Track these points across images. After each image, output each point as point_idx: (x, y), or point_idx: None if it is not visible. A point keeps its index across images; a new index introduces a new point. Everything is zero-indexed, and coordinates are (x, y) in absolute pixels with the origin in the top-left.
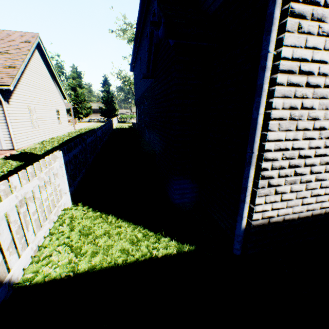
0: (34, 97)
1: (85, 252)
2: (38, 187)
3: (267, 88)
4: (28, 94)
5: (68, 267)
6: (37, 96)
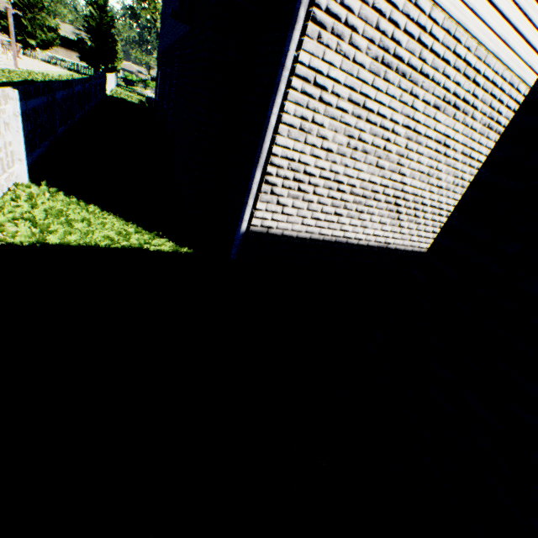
0: None
1: (55, 231)
2: None
3: (283, 89)
4: None
5: (32, 236)
6: None
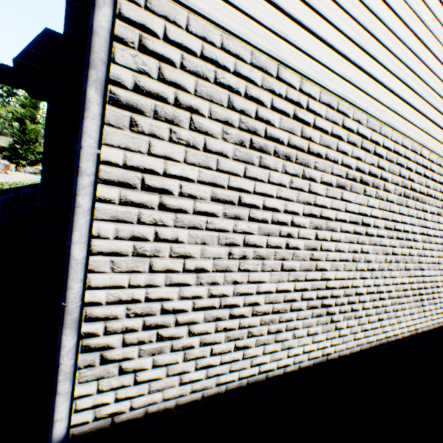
0: None
1: None
2: None
3: (86, 202)
4: None
5: None
6: None
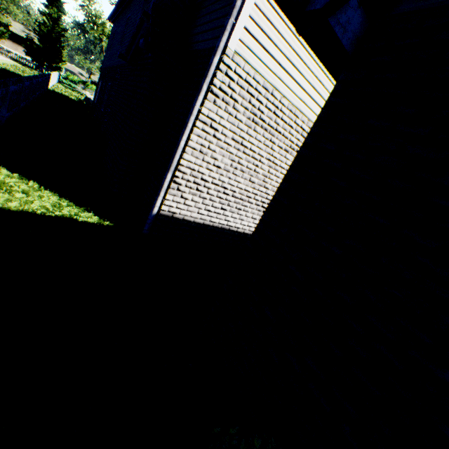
0: None
1: None
2: None
3: (190, 126)
4: None
5: None
6: None
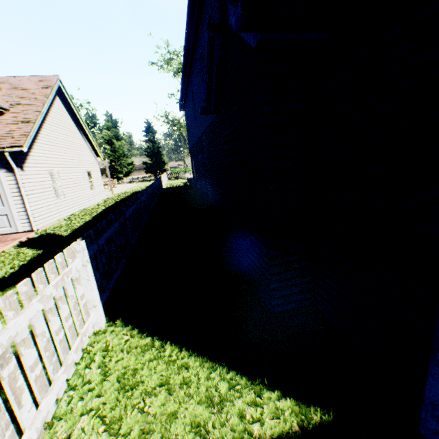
0: (56, 158)
1: (128, 432)
2: (41, 314)
3: None
4: (48, 155)
5: None
6: (60, 156)
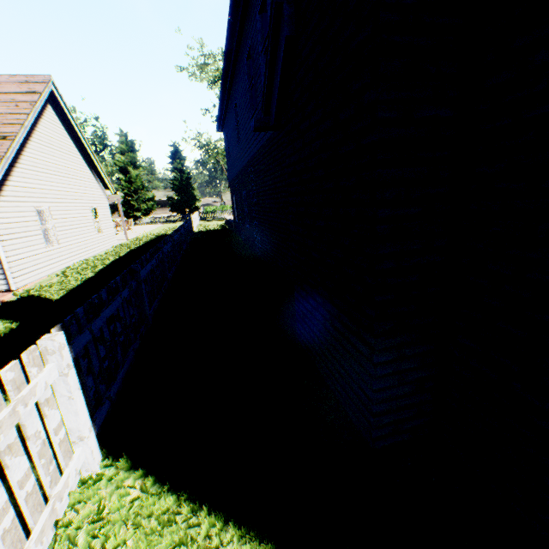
0: (47, 189)
1: None
2: None
3: None
4: (34, 186)
5: None
6: (53, 187)
